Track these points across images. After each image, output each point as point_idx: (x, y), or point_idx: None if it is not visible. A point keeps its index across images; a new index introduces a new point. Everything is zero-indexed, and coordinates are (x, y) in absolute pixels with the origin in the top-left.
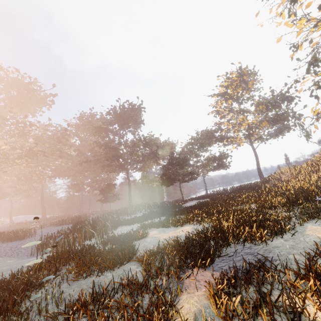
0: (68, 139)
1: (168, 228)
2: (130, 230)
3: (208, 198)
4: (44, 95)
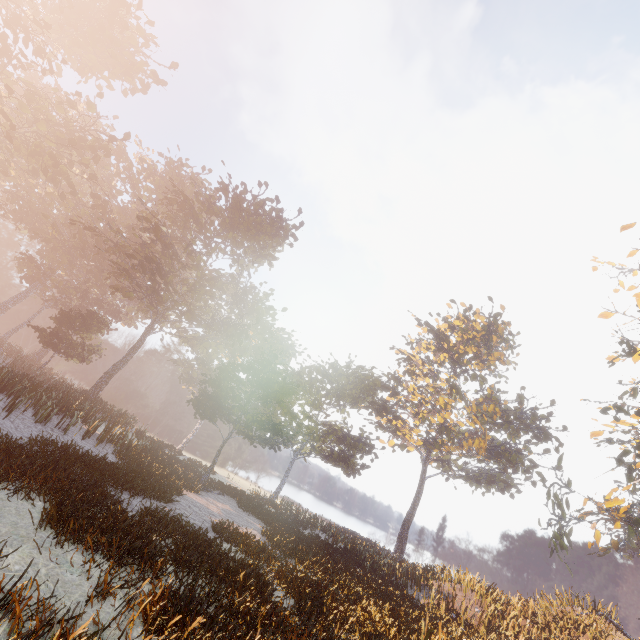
0: (105, 166)
1: None
2: None
3: (265, 522)
4: (140, 63)
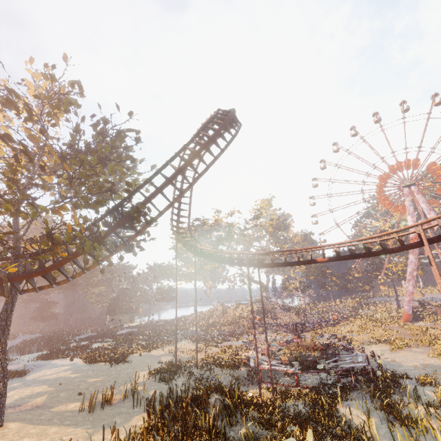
0: None
1: (102, 343)
2: (84, 343)
3: (139, 328)
4: None
